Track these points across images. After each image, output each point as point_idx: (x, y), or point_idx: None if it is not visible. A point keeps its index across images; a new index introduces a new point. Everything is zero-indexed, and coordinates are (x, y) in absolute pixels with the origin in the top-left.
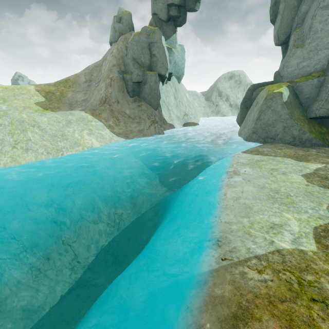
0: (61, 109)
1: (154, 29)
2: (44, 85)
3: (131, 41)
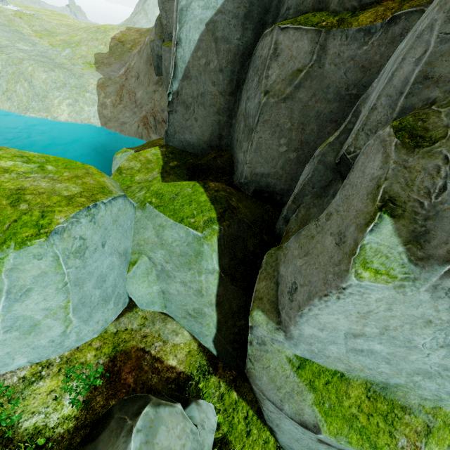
0: (111, 67)
1: None
2: (135, 30)
3: None
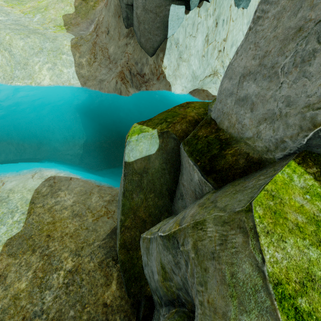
0: (79, 26)
1: None
2: None
3: None
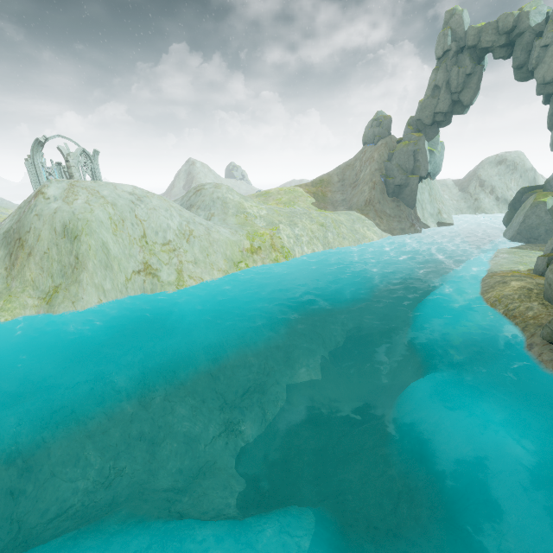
0: (329, 208)
1: (419, 137)
2: (304, 185)
3: (399, 151)
